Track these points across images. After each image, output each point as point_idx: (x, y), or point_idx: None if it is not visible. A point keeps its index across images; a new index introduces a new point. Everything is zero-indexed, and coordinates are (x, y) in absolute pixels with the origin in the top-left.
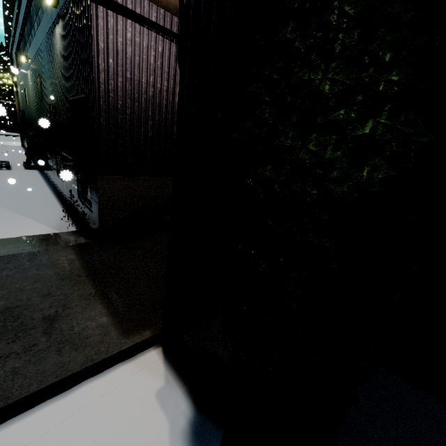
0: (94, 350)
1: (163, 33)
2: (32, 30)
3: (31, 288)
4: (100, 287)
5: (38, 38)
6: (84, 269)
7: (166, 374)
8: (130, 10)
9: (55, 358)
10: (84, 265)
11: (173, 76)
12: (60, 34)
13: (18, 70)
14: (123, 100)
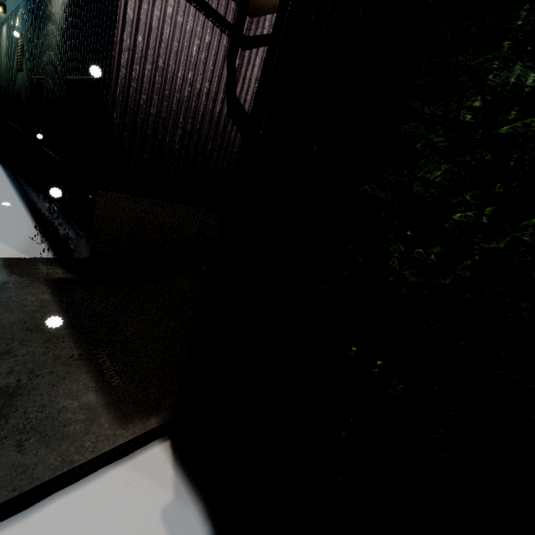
0: (75, 445)
1: (214, 18)
2: None
3: None
4: (86, 347)
5: None
6: (64, 317)
7: (176, 483)
8: None
9: (13, 458)
10: (64, 311)
11: (218, 77)
12: None
13: None
14: (149, 94)
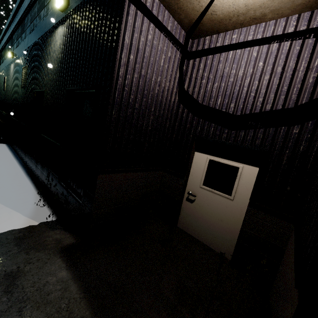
0: None
1: (173, 41)
2: (23, 34)
3: None
4: None
5: (31, 38)
6: (85, 300)
7: None
8: (154, 16)
9: None
10: (83, 290)
11: (174, 78)
12: (64, 33)
13: None
14: (135, 94)
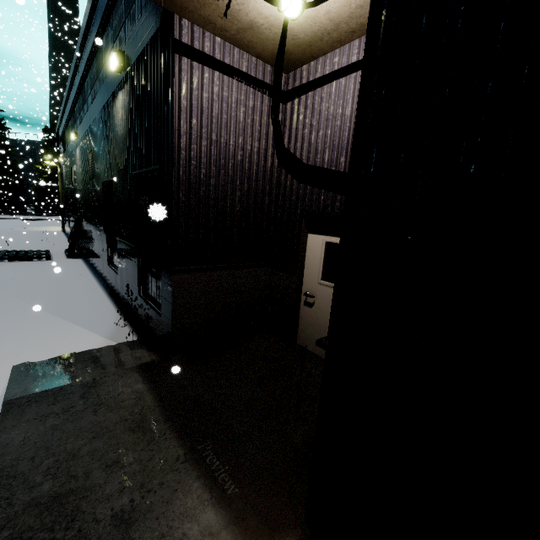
0: None
1: (254, 84)
2: (85, 105)
3: (89, 450)
4: (188, 443)
5: (93, 111)
6: (160, 408)
7: None
8: (218, 61)
9: None
10: (159, 400)
11: (265, 135)
12: (125, 101)
13: (64, 149)
14: (207, 167)
